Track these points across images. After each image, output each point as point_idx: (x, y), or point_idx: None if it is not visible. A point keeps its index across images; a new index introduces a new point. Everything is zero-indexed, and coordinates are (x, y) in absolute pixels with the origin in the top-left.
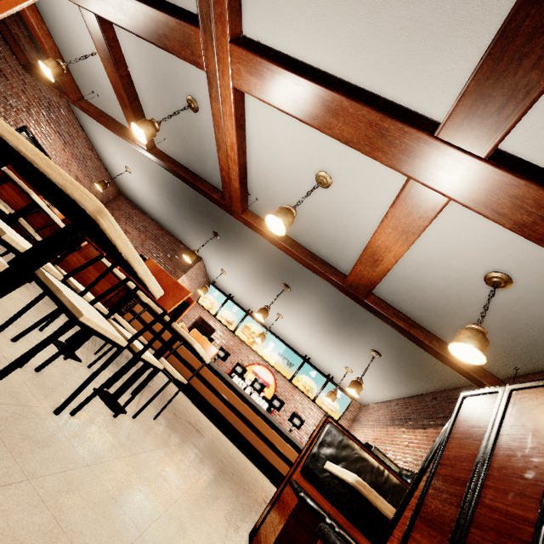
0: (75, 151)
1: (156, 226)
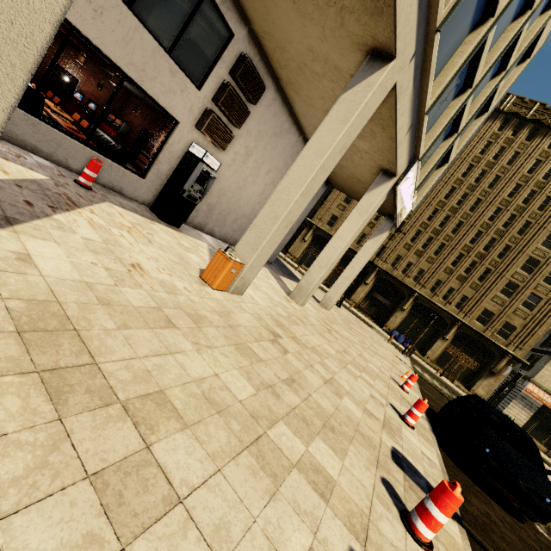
0: (88, 71)
1: (149, 107)
